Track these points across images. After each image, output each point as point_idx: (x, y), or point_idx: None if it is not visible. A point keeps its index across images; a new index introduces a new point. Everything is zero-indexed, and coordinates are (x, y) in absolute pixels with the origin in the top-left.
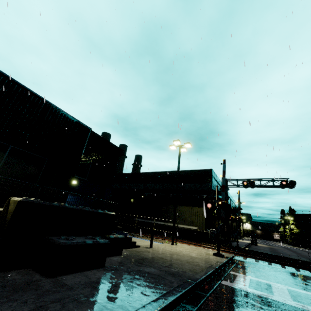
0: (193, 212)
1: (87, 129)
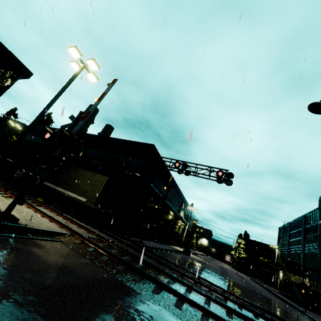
0: (92, 180)
1: None
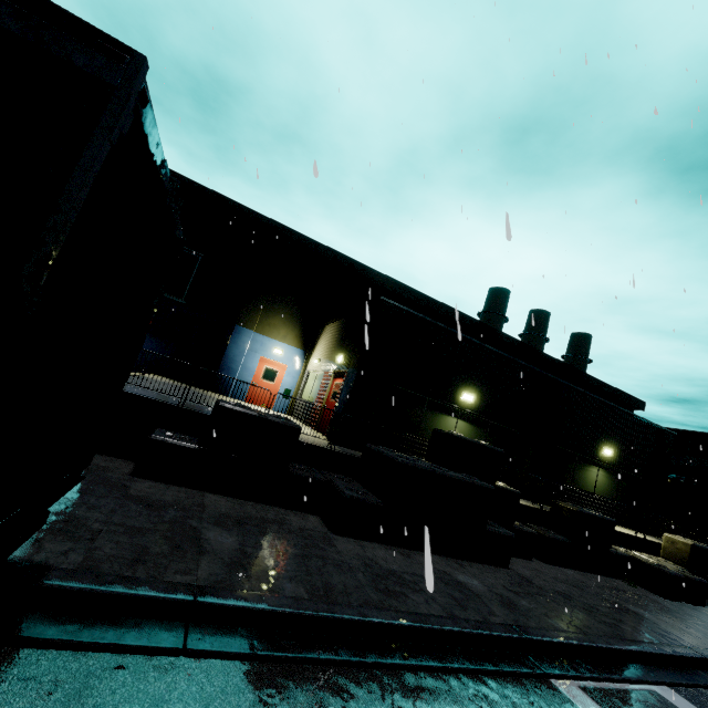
0: None
1: (672, 434)
